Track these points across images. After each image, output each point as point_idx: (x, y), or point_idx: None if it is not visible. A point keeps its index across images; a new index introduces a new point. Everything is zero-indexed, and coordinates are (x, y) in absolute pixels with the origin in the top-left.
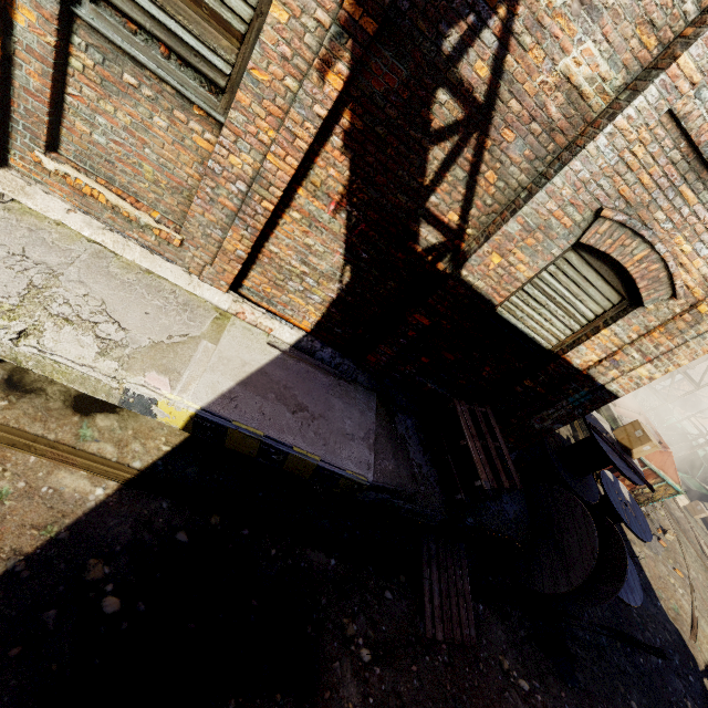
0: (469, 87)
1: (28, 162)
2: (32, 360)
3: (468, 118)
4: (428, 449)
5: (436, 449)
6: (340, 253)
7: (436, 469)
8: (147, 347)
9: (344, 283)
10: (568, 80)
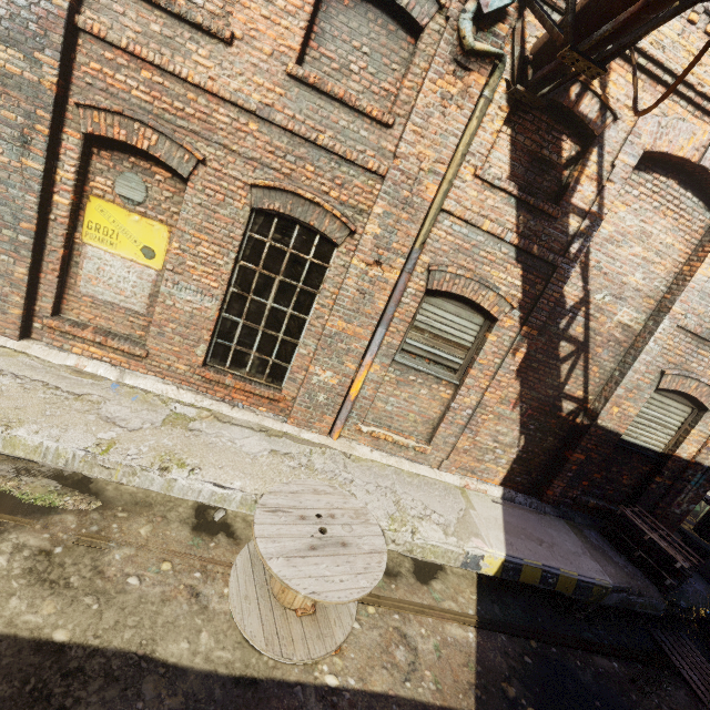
0: (575, 337)
1: (351, 430)
2: (420, 547)
3: (577, 349)
4: (618, 552)
5: (622, 551)
6: (517, 430)
7: (635, 566)
8: (457, 523)
9: (520, 447)
10: (620, 323)
